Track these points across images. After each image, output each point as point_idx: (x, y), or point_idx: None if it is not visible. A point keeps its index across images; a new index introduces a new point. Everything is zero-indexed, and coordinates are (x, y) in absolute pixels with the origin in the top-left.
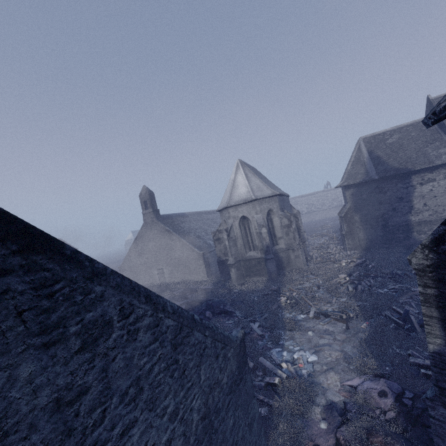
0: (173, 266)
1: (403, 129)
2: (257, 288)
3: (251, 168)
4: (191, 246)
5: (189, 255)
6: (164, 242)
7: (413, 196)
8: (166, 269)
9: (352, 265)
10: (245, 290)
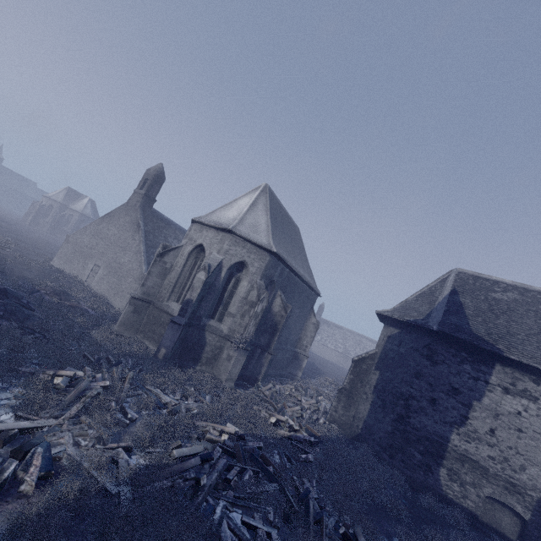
0: (110, 271)
1: (531, 293)
2: (116, 350)
3: (280, 210)
4: (144, 259)
5: (133, 269)
6: (126, 236)
7: (480, 401)
8: (102, 270)
9: (284, 432)
10: (97, 338)
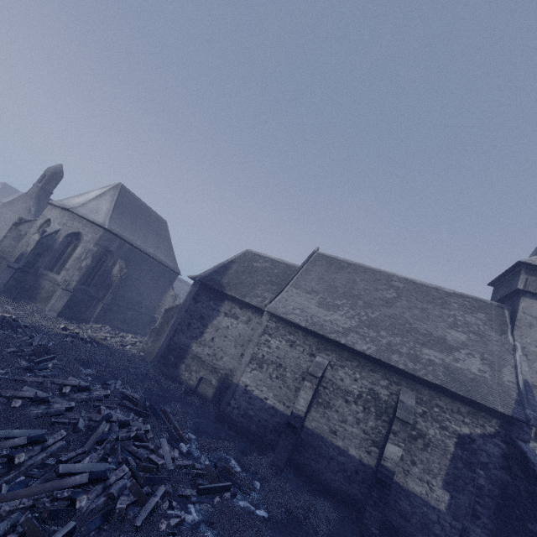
0: None
1: (279, 263)
2: None
3: (134, 203)
4: None
5: None
6: None
7: (212, 322)
8: None
9: (66, 332)
10: None
